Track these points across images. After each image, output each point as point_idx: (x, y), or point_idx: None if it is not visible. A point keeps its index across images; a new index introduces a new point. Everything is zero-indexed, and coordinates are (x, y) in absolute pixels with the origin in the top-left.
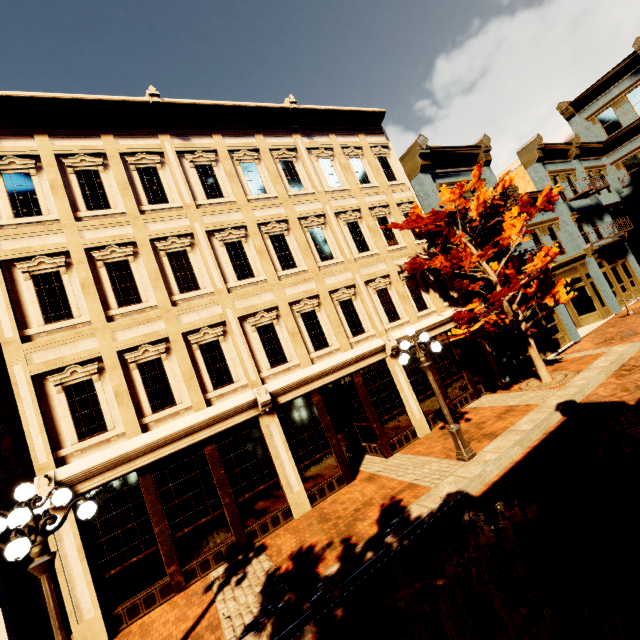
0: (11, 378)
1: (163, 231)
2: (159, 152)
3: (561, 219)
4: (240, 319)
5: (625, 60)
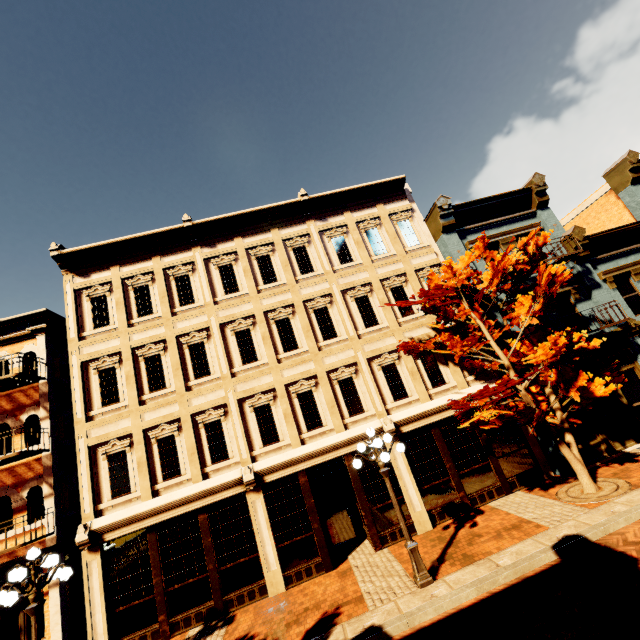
0: (77, 448)
1: (186, 328)
2: (192, 262)
3: None
4: (241, 400)
5: None
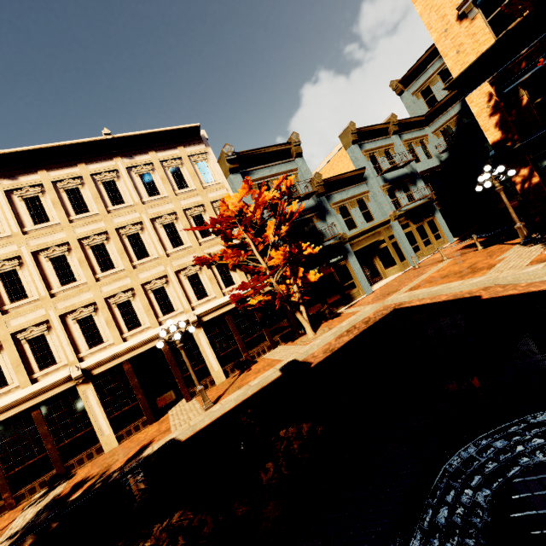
0: None
1: None
2: None
3: (372, 191)
4: (63, 315)
5: (433, 45)
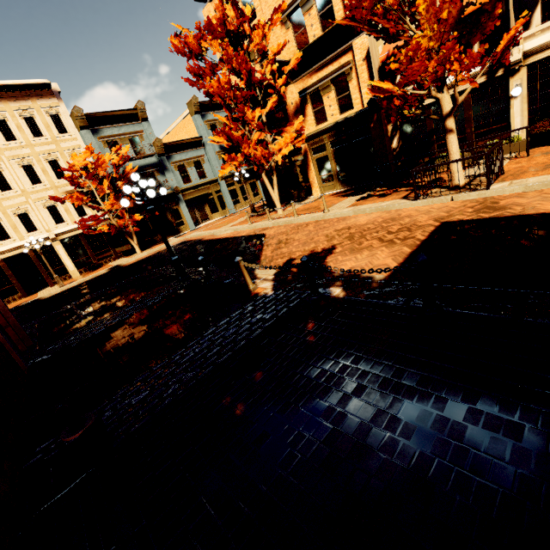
0: None
1: None
2: None
3: (208, 155)
4: None
5: None
